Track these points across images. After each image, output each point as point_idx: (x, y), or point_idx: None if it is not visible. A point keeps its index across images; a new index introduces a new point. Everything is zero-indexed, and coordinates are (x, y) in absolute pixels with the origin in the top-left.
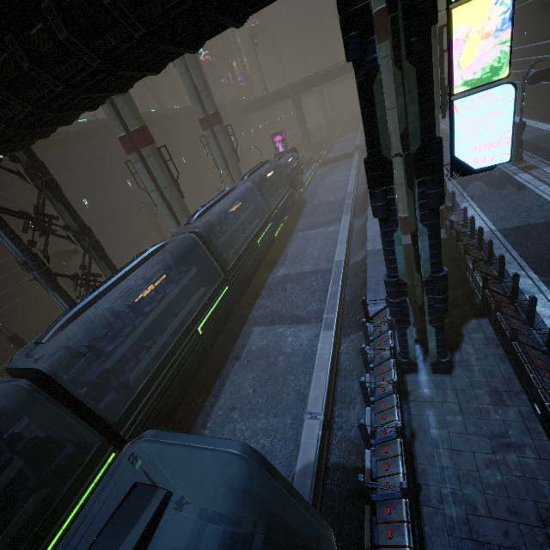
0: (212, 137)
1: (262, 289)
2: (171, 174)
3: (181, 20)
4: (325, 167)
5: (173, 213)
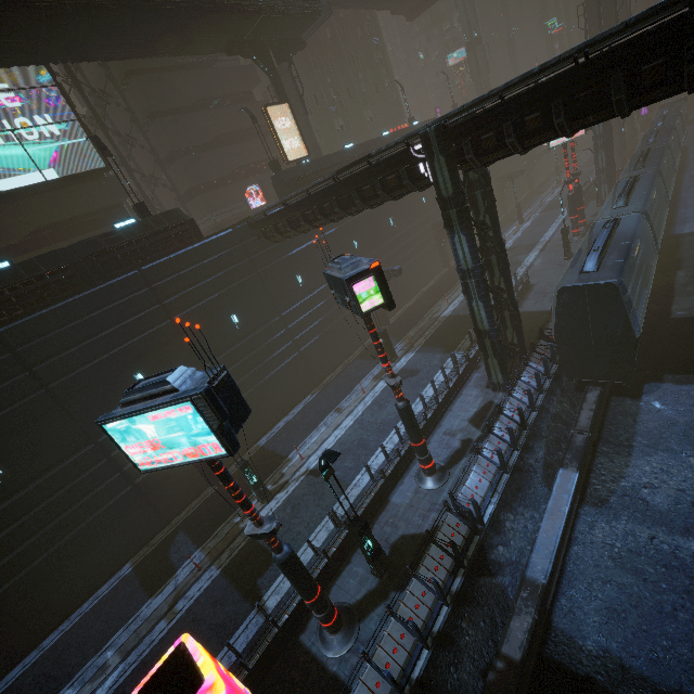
0: None
1: (680, 180)
2: None
3: None
4: (692, 125)
5: None
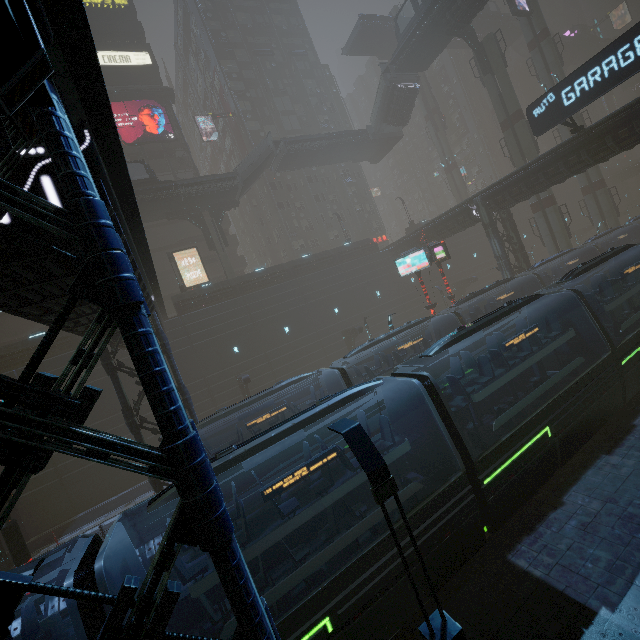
0: (592, 199)
1: None
2: (564, 222)
3: (635, 142)
4: None
5: (558, 250)
